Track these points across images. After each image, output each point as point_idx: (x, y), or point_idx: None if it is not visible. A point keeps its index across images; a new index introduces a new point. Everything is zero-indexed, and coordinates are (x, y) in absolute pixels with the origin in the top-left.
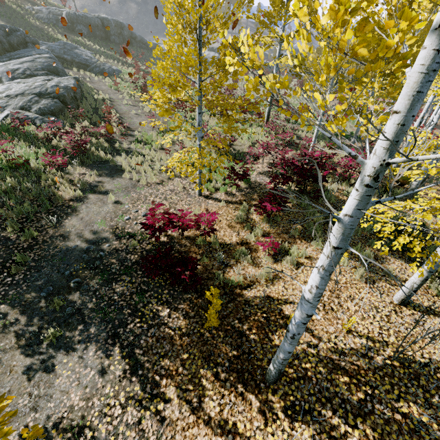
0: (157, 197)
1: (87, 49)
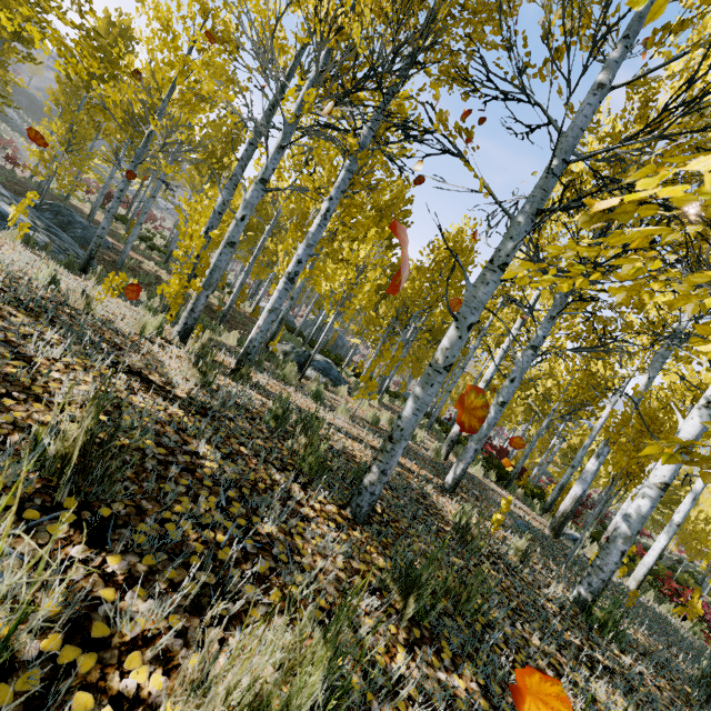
0: (18, 170)
1: (18, 115)
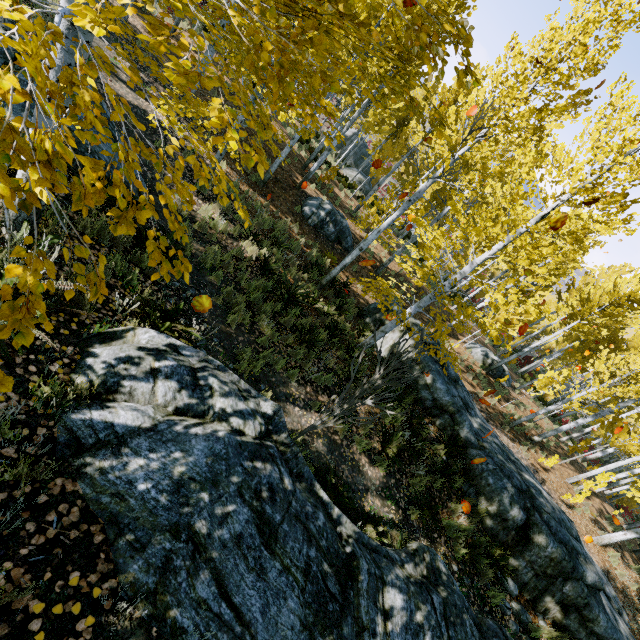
0: None
1: None
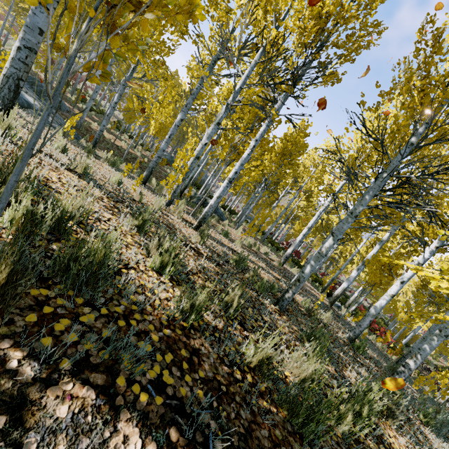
0: None
1: None
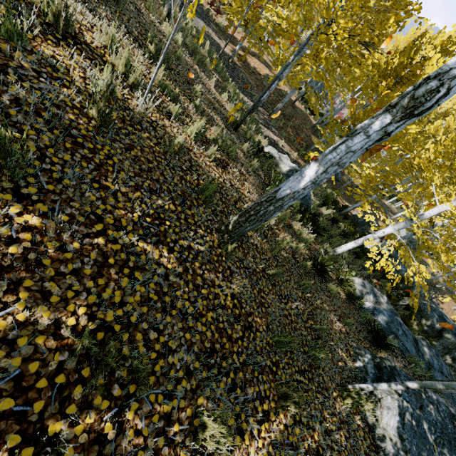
0: None
1: None
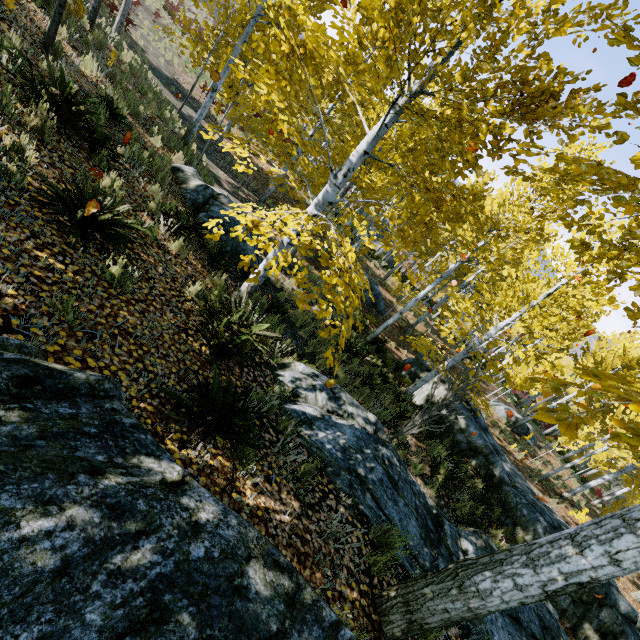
0: (185, 80)
1: None
